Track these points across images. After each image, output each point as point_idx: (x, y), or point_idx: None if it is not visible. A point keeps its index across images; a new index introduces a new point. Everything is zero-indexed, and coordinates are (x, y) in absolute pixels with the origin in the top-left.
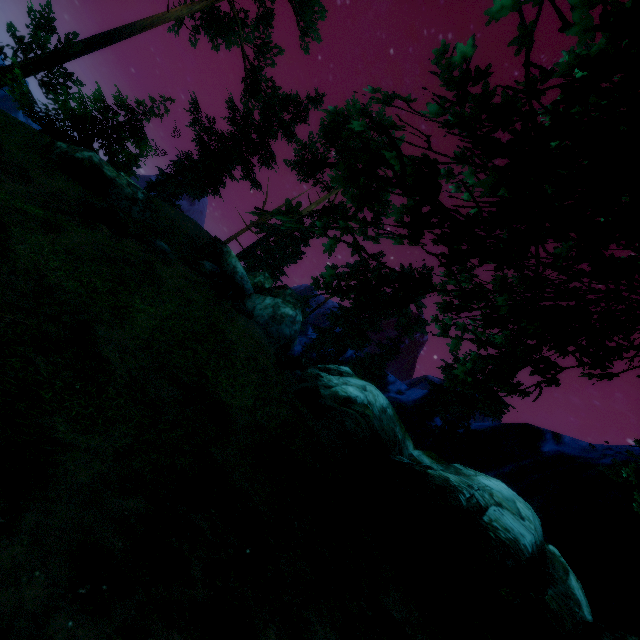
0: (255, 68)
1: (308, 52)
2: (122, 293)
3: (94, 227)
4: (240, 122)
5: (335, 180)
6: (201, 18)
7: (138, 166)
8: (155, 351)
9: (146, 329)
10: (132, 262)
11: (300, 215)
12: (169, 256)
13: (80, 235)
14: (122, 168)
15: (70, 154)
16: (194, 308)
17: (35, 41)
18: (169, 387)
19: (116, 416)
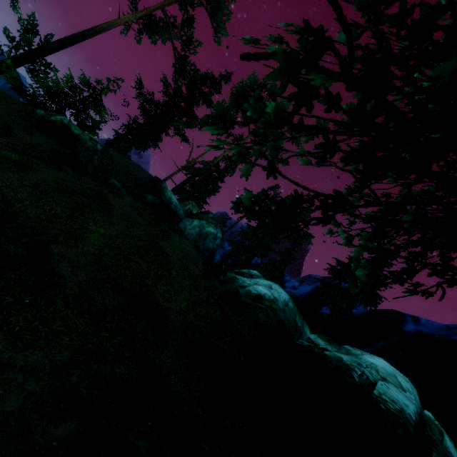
0: (182, 56)
1: (220, 44)
2: (78, 218)
3: (60, 168)
4: (172, 94)
5: (271, 75)
6: (143, 23)
7: (100, 129)
8: (103, 265)
9: (97, 246)
10: (88, 194)
11: (231, 122)
12: (120, 190)
13: (47, 173)
14: (87, 129)
15: (46, 118)
16: (137, 229)
17: (23, 40)
18: (114, 296)
19: (61, 327)
